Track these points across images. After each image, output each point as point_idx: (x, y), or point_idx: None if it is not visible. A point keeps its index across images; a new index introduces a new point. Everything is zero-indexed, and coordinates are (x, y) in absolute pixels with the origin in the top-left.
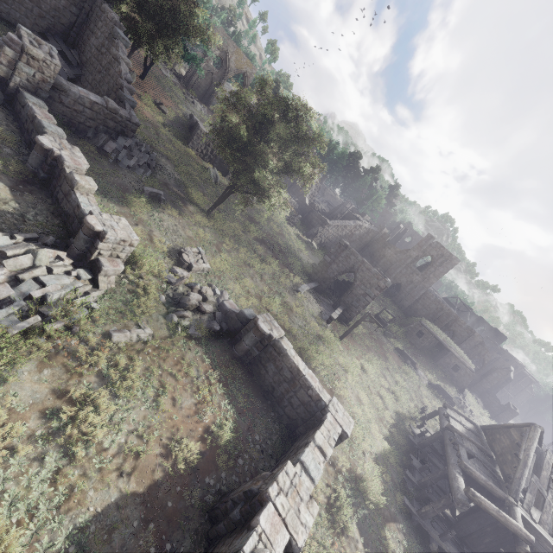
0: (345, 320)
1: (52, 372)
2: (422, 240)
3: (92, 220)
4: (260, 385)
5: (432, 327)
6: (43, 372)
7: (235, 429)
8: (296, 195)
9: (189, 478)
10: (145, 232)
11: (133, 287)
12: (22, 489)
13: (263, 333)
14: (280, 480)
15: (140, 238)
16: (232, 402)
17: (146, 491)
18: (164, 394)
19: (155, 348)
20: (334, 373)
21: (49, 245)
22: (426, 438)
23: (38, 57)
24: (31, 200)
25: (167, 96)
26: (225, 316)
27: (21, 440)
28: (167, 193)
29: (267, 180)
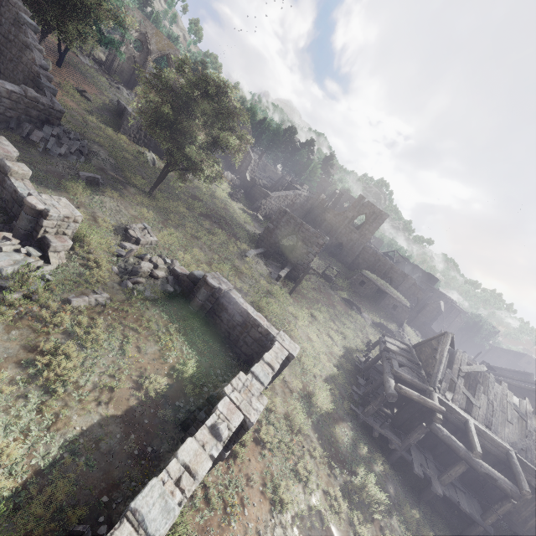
0: (293, 279)
1: (20, 333)
2: (356, 201)
3: (33, 200)
4: (218, 333)
5: (371, 275)
6: (11, 333)
7: (198, 367)
8: (237, 173)
9: (161, 403)
10: (88, 213)
11: (84, 261)
12: (13, 418)
13: (212, 287)
14: (233, 383)
15: (84, 219)
16: (192, 347)
17: (124, 414)
18: (129, 344)
19: (114, 310)
20: (285, 319)
21: None
22: (369, 362)
23: None
24: None
25: (89, 83)
26: (178, 280)
27: (3, 384)
28: (104, 178)
29: (199, 154)
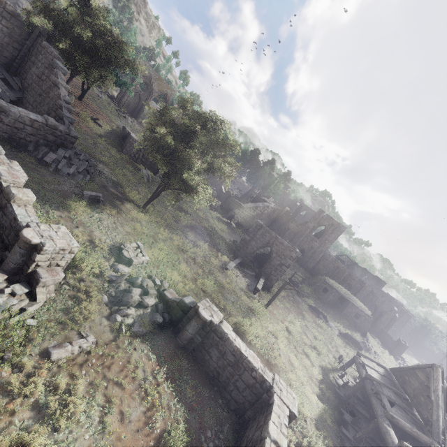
0: (267, 288)
1: None
2: (316, 214)
3: (29, 233)
4: (205, 371)
5: (334, 283)
6: None
7: (187, 431)
8: (214, 185)
9: None
10: (85, 233)
11: (74, 292)
12: None
13: (204, 320)
14: None
15: (80, 241)
16: (180, 398)
17: None
18: (111, 410)
19: (98, 356)
20: (268, 343)
21: None
22: (350, 389)
23: None
24: None
25: (102, 112)
26: (167, 306)
27: None
28: (105, 195)
29: (195, 179)
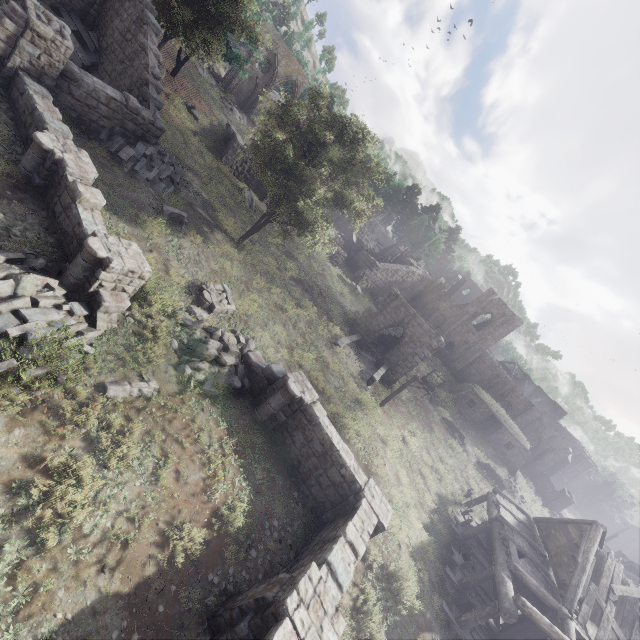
0: (388, 382)
1: (25, 433)
2: (483, 295)
3: (95, 244)
4: (284, 458)
5: (486, 396)
6: (14, 433)
7: (250, 512)
8: (343, 230)
9: (188, 574)
10: (160, 260)
11: (139, 328)
12: None
13: (293, 395)
14: (301, 588)
15: (153, 268)
16: (248, 477)
17: (132, 591)
18: (166, 465)
19: (159, 407)
20: (372, 446)
21: (38, 270)
22: (471, 528)
23: (46, 35)
24: (20, 211)
25: (201, 99)
26: (249, 371)
27: None
28: (191, 216)
29: (312, 211)
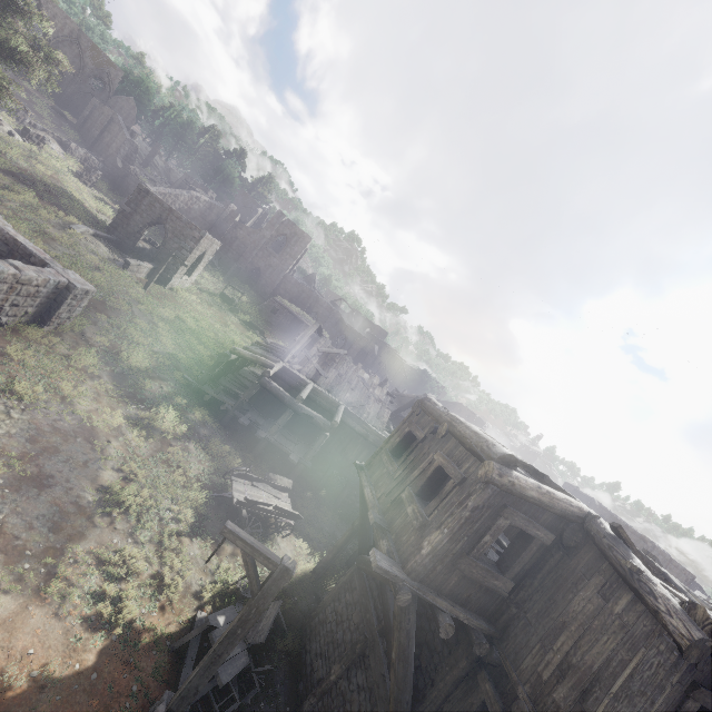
0: (163, 282)
1: None
2: (274, 218)
3: None
4: None
5: (286, 302)
6: None
7: None
8: (104, 156)
9: None
10: None
11: None
12: None
13: None
14: None
15: None
16: None
17: None
18: None
19: None
20: (114, 294)
21: None
22: (240, 361)
23: None
24: None
25: None
26: None
27: None
28: None
29: None
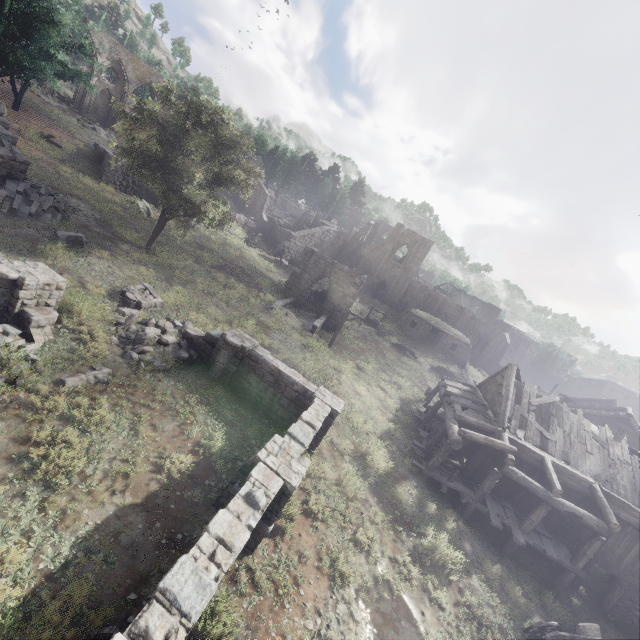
0: (332, 329)
1: (6, 425)
2: (394, 231)
3: (3, 269)
4: (247, 400)
5: (423, 314)
6: None
7: (228, 440)
8: (252, 214)
9: (188, 484)
10: (74, 279)
11: (76, 335)
12: (10, 521)
13: (234, 346)
14: (268, 447)
15: (69, 287)
16: (219, 418)
17: (144, 501)
18: (141, 423)
19: (119, 386)
20: (326, 374)
21: None
22: (430, 411)
23: None
24: None
25: (56, 126)
26: (193, 344)
27: None
28: (89, 236)
29: (199, 194)
